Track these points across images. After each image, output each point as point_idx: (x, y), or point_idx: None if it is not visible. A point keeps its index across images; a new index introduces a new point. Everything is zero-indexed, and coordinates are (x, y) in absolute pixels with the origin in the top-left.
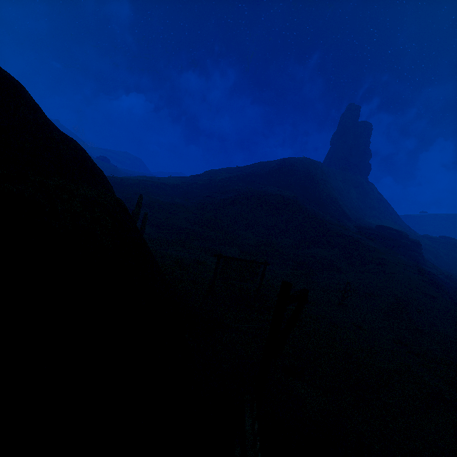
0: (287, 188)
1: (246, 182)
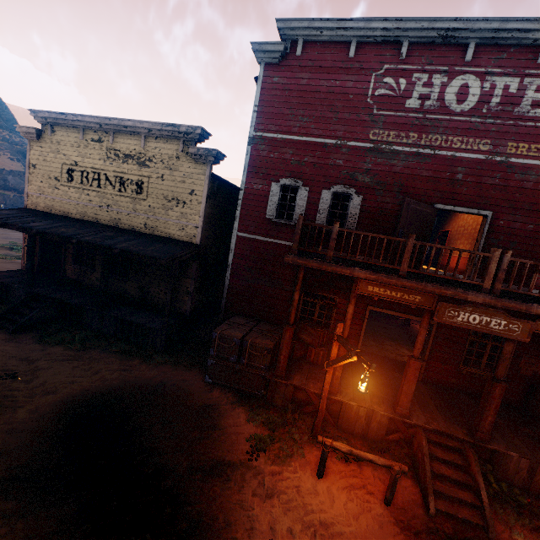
0: None
1: None
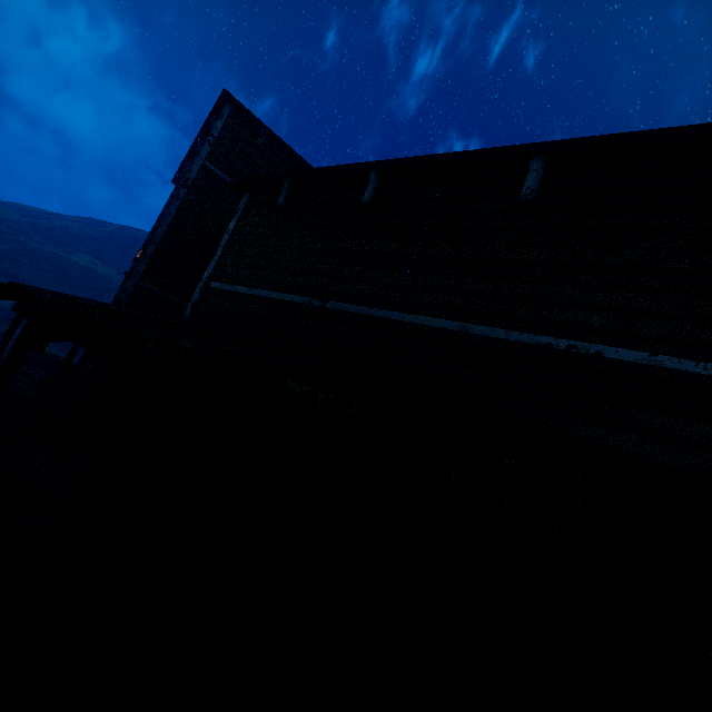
0: (113, 265)
1: (48, 238)
